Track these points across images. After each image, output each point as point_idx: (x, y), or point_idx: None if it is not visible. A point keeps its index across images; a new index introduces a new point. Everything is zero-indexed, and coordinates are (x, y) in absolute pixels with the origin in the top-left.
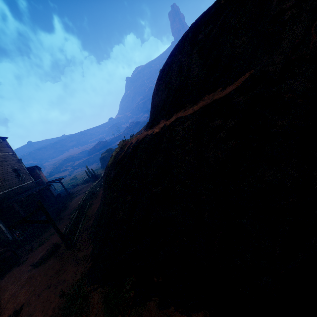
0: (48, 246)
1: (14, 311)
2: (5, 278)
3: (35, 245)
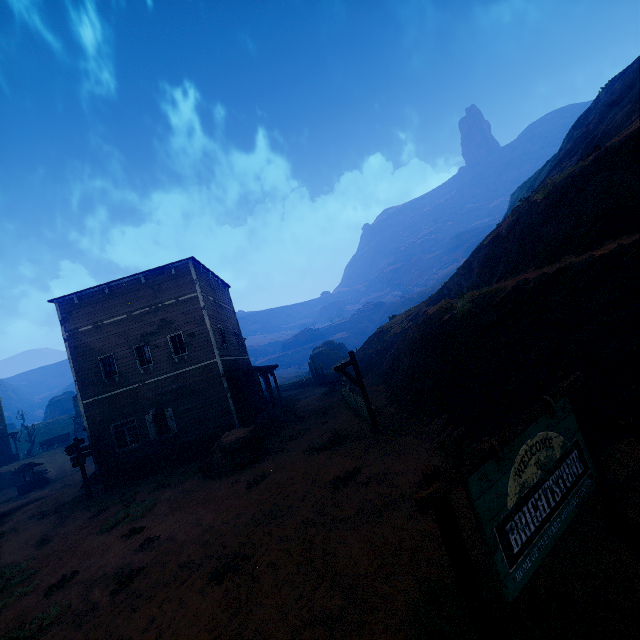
0: (323, 434)
1: (346, 472)
2: (266, 461)
3: (282, 439)
